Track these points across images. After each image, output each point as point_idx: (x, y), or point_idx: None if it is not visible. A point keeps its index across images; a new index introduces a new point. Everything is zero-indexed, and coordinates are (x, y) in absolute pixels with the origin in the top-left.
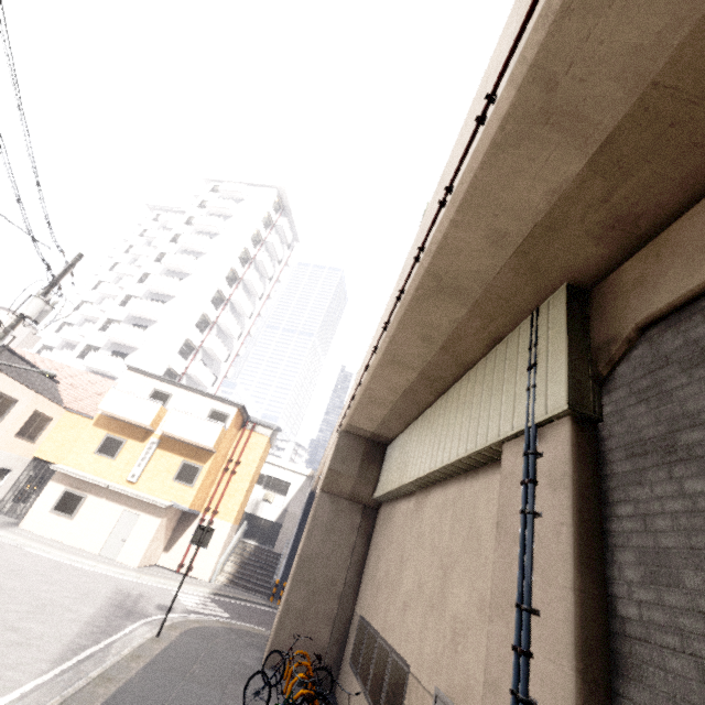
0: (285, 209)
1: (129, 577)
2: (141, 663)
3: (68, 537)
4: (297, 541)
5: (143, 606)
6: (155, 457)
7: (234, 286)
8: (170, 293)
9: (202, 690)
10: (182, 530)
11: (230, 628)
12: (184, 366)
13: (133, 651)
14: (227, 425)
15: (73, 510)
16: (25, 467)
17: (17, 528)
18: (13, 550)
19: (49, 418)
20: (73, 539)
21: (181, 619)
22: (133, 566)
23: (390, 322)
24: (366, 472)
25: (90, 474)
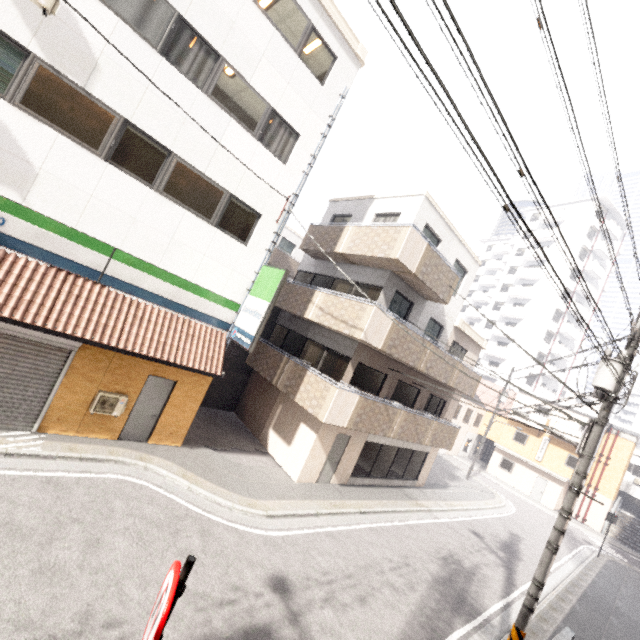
0: (609, 210)
1: (554, 516)
2: (599, 565)
3: (510, 482)
4: None
5: (576, 537)
6: (549, 448)
7: (568, 300)
8: (518, 318)
9: (634, 589)
10: None
11: (634, 570)
12: (539, 369)
13: (592, 559)
14: None
15: (509, 469)
16: (475, 438)
17: (485, 471)
18: (499, 487)
19: (481, 415)
20: (513, 484)
21: (601, 553)
22: (551, 509)
23: None
24: None
25: (513, 451)
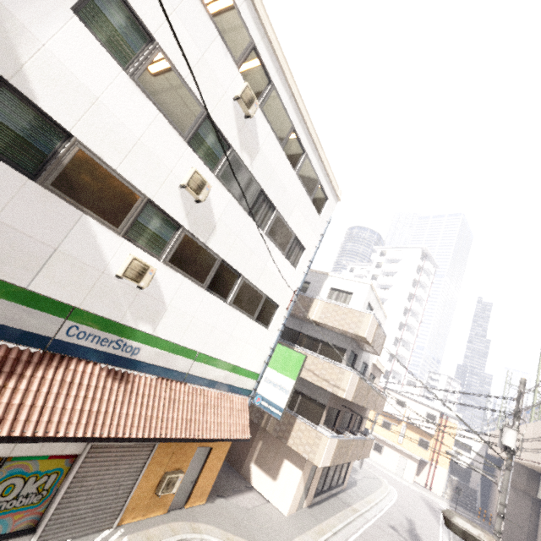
0: (427, 255)
1: (415, 489)
2: None
3: (381, 462)
4: (482, 482)
5: (434, 507)
6: (406, 433)
7: (406, 315)
8: None
9: None
10: (422, 467)
11: None
12: (390, 366)
13: None
14: (436, 421)
15: (380, 451)
16: None
17: None
18: (377, 469)
19: None
20: (383, 463)
21: None
22: (410, 482)
23: (531, 463)
24: (530, 484)
25: (382, 436)
